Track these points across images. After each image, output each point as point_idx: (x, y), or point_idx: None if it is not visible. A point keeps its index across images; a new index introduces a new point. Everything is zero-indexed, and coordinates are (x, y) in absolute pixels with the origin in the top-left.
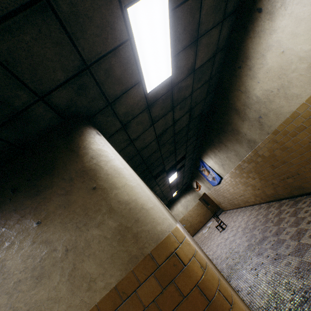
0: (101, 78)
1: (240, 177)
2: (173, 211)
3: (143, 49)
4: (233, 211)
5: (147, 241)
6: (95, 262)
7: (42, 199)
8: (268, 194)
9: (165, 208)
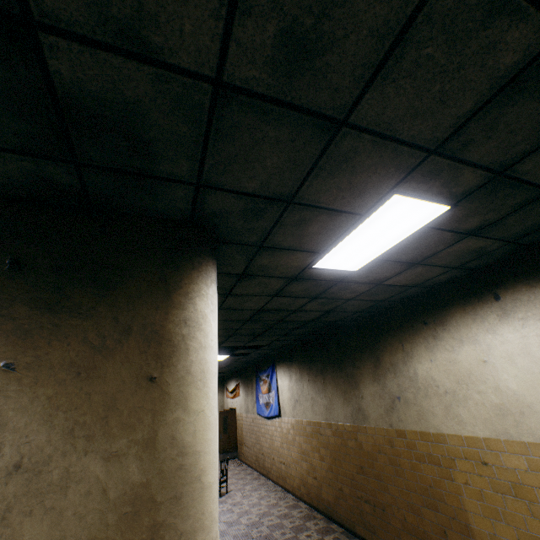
0: (288, 220)
1: (306, 440)
2: None
3: (362, 232)
4: (253, 472)
5: None
6: (49, 533)
7: (51, 324)
8: (323, 496)
9: None
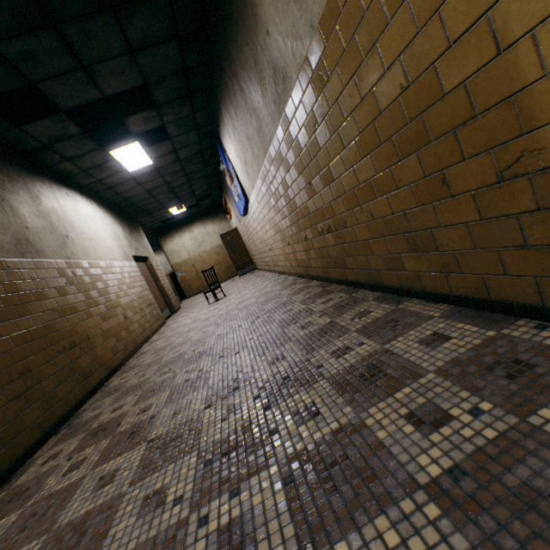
0: None
1: (268, 206)
2: (171, 244)
3: None
4: (262, 273)
5: None
6: None
7: None
8: (299, 259)
9: None
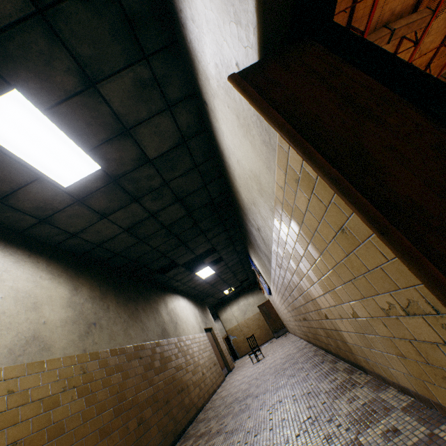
0: None
1: (279, 296)
2: (225, 314)
3: (21, 148)
4: (290, 336)
5: None
6: None
7: None
8: (303, 330)
9: (109, 325)
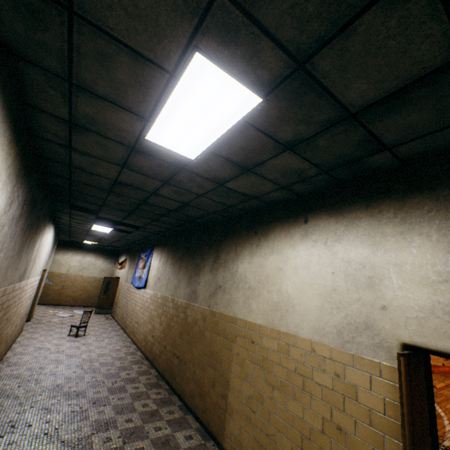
0: (85, 48)
1: (156, 308)
2: (62, 256)
3: (181, 103)
4: (116, 326)
5: None
6: None
7: None
8: (154, 350)
9: (3, 260)
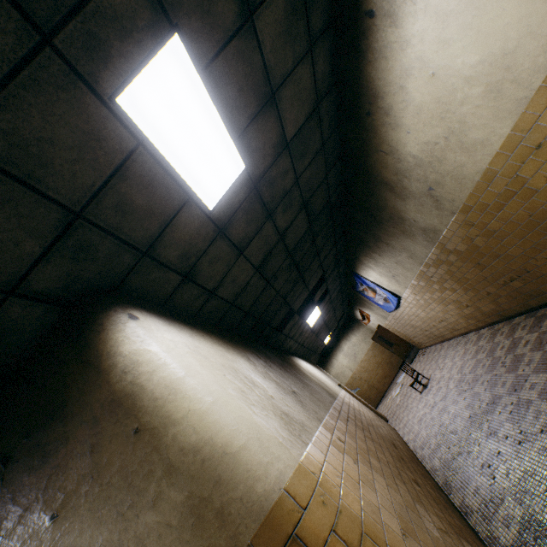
0: (112, 221)
1: (430, 291)
2: (333, 369)
3: (174, 148)
4: (436, 348)
5: (242, 520)
6: None
7: (53, 469)
8: (486, 311)
9: (301, 392)
